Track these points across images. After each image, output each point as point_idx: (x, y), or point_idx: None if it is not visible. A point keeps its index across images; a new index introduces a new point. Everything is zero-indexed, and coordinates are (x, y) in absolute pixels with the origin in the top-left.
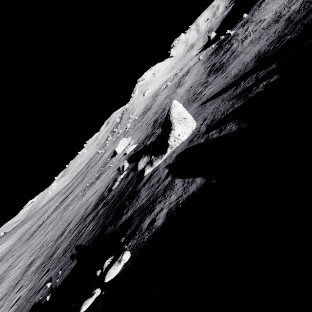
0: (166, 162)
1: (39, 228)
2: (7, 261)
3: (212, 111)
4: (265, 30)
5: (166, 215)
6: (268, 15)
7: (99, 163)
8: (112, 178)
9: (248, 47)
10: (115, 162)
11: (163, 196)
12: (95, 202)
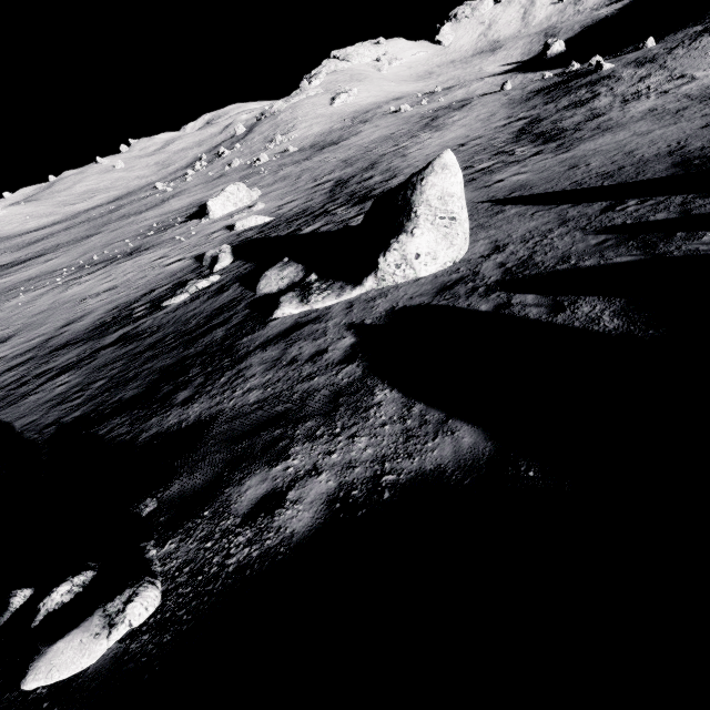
0: (354, 313)
1: None
2: None
3: (526, 237)
4: (696, 104)
5: (328, 503)
6: (705, 73)
7: (149, 215)
8: (172, 273)
9: (644, 122)
10: (194, 235)
11: (327, 423)
12: (101, 318)
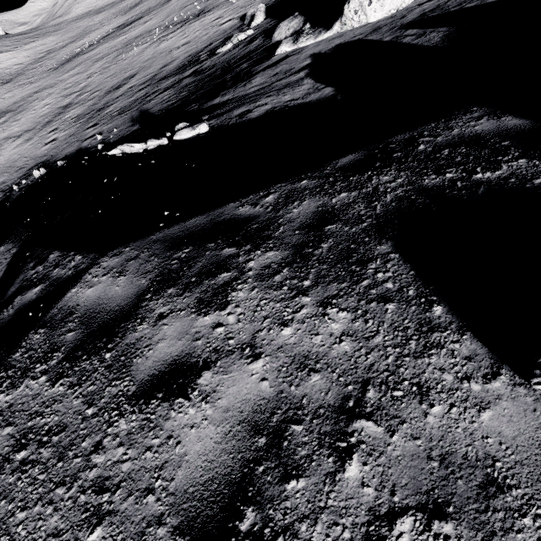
0: (318, 48)
1: (74, 59)
2: (23, 87)
3: None
4: None
5: (266, 111)
6: None
7: None
8: (224, 31)
9: None
10: None
11: (277, 92)
12: (182, 62)
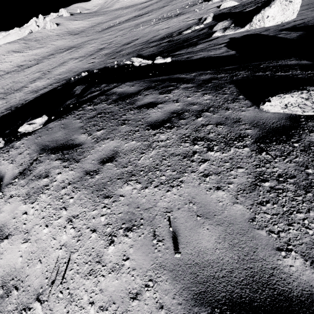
0: (234, 35)
1: (110, 28)
2: (83, 37)
3: None
4: None
5: (200, 57)
6: None
7: None
8: (188, 24)
9: None
10: (203, 9)
11: (208, 51)
12: (163, 36)
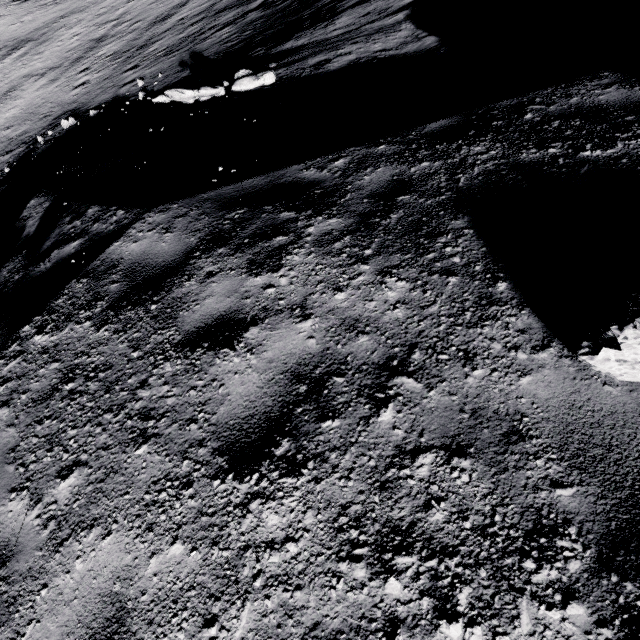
0: None
1: None
2: (46, 8)
3: None
4: None
5: (348, 63)
6: None
7: None
8: None
9: None
10: None
11: (366, 38)
12: None
